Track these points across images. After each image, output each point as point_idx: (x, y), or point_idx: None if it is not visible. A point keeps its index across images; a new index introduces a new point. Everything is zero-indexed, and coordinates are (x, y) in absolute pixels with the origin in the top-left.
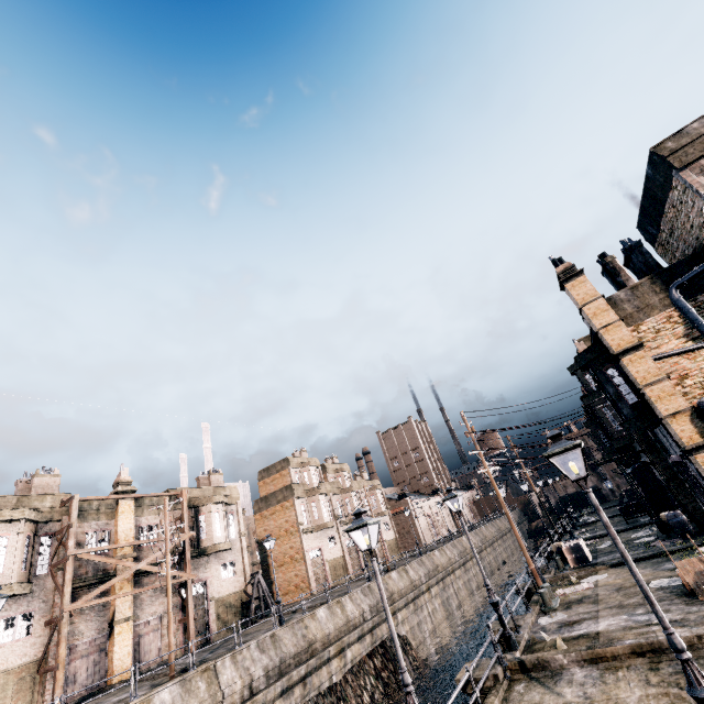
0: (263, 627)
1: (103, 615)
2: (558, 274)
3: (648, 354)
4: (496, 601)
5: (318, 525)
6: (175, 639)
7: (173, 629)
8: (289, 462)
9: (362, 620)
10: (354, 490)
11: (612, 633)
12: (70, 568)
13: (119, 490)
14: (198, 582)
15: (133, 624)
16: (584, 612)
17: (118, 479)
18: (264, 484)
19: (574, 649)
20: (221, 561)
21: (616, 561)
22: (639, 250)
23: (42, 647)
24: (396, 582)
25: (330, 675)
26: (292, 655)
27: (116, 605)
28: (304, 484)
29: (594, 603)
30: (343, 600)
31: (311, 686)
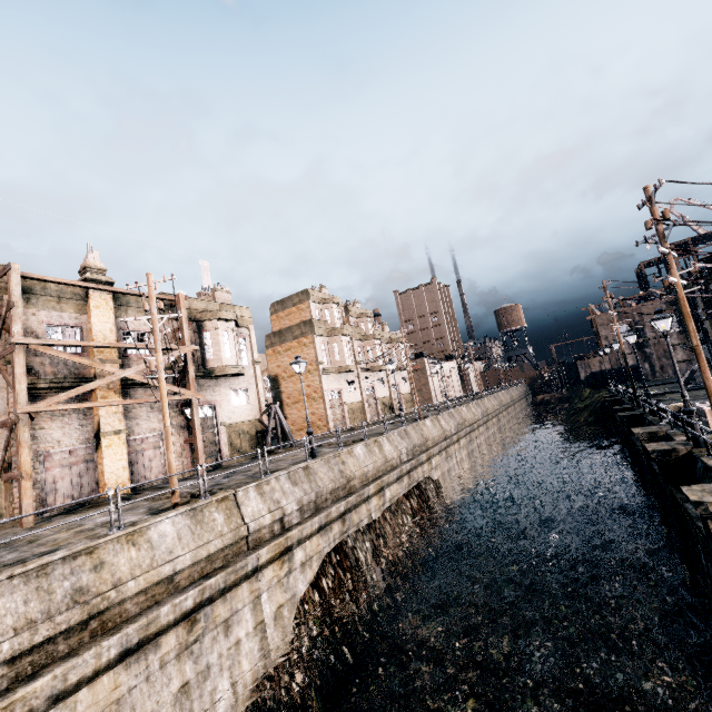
0: (285, 457)
1: (85, 425)
2: None
3: None
4: None
5: (339, 367)
6: (181, 459)
7: (177, 449)
8: (309, 295)
9: (399, 462)
10: (378, 338)
11: None
12: (21, 360)
13: (87, 277)
14: (205, 404)
15: (127, 438)
16: None
17: (84, 263)
18: (277, 318)
19: None
20: (232, 387)
21: None
22: None
23: (0, 451)
24: (430, 430)
25: (369, 513)
26: (329, 490)
27: (100, 415)
28: (325, 322)
29: None
30: (381, 440)
31: (350, 523)
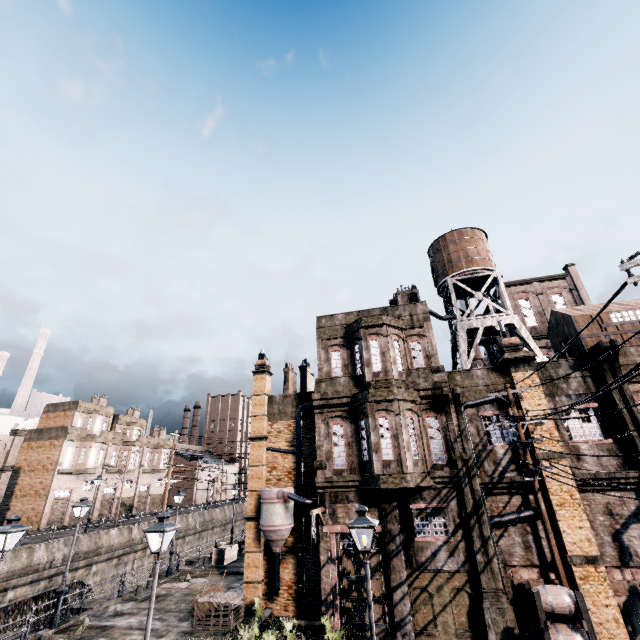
0: None
1: None
2: (255, 365)
3: (264, 446)
4: (61, 590)
5: (79, 469)
6: None
7: None
8: (78, 406)
9: (48, 567)
10: (137, 445)
11: (117, 629)
12: None
13: None
14: None
15: None
16: (141, 607)
17: None
18: (47, 417)
19: (74, 637)
20: None
21: (228, 570)
22: (304, 372)
23: None
24: (112, 538)
25: None
26: None
27: None
28: (84, 429)
29: (158, 601)
30: (38, 546)
31: None
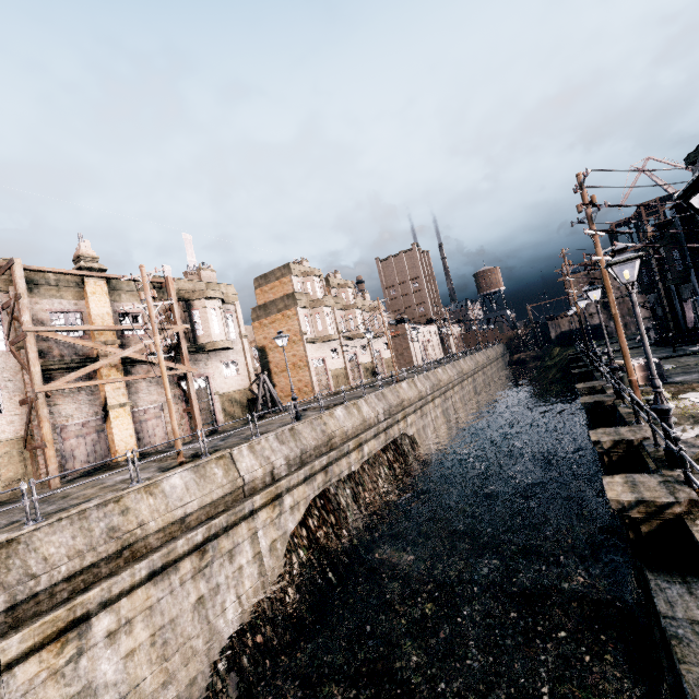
0: (274, 421)
1: (93, 400)
2: None
3: None
4: (671, 408)
5: (322, 336)
6: (181, 426)
7: (177, 418)
8: (291, 269)
9: (376, 421)
10: (359, 307)
11: None
12: (33, 346)
13: (82, 265)
14: (199, 377)
15: (131, 410)
16: None
17: (77, 252)
18: (262, 292)
19: None
20: (222, 360)
21: None
22: None
23: (23, 425)
24: (406, 391)
25: (349, 466)
26: (312, 447)
27: (106, 391)
28: (307, 295)
29: None
30: (359, 402)
31: (332, 474)
